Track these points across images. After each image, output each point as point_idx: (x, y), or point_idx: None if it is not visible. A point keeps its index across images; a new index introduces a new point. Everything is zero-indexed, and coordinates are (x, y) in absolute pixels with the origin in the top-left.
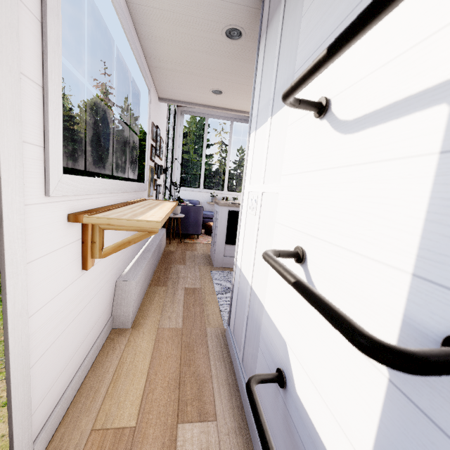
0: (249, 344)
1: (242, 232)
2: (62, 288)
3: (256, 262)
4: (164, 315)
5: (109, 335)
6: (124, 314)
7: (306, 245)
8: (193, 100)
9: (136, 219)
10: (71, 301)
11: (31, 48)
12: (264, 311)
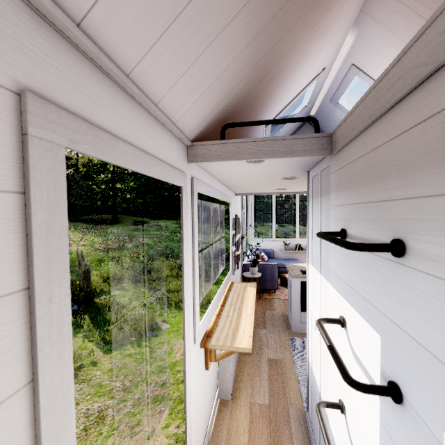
0: (323, 442)
1: (310, 337)
2: (199, 388)
3: (321, 376)
4: (254, 389)
5: (217, 404)
6: (225, 388)
7: (345, 403)
8: (261, 192)
9: (236, 347)
10: (202, 393)
11: (190, 281)
12: (329, 425)
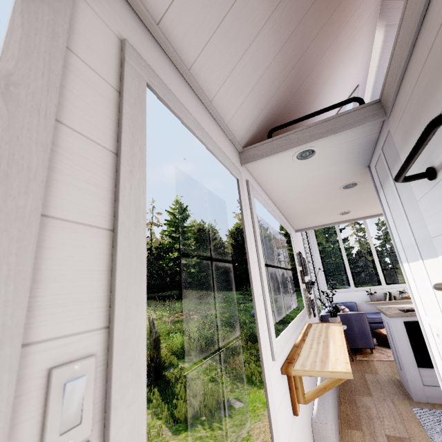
0: None
1: (441, 370)
2: (289, 436)
3: None
4: None
5: None
6: None
7: None
8: (323, 223)
9: (330, 371)
10: None
11: (258, 278)
12: None
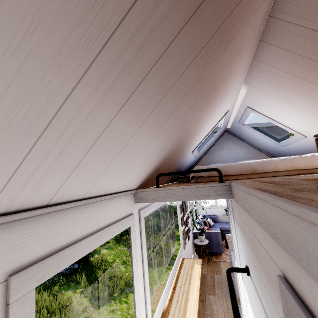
0: None
1: None
2: None
3: None
4: None
5: None
6: None
7: None
8: None
9: None
10: None
11: (142, 290)
12: None
